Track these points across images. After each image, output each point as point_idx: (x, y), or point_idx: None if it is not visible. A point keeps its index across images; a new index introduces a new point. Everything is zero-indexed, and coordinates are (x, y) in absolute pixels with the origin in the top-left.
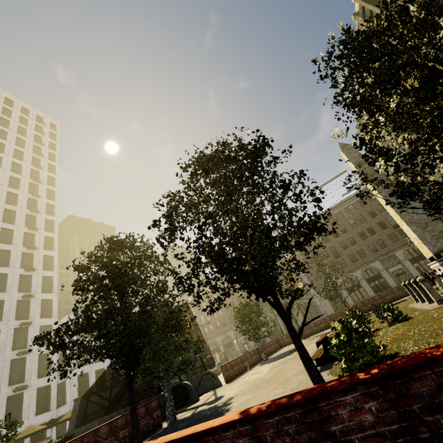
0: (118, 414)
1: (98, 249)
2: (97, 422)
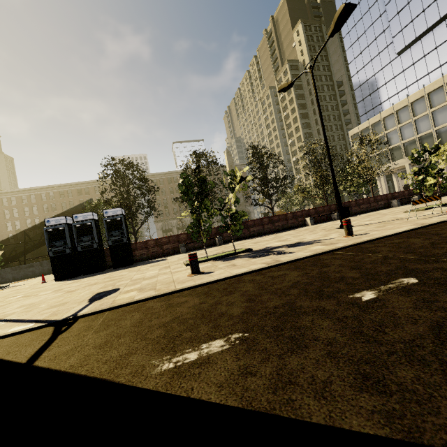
0: (40, 263)
1: (129, 166)
2: (10, 269)
